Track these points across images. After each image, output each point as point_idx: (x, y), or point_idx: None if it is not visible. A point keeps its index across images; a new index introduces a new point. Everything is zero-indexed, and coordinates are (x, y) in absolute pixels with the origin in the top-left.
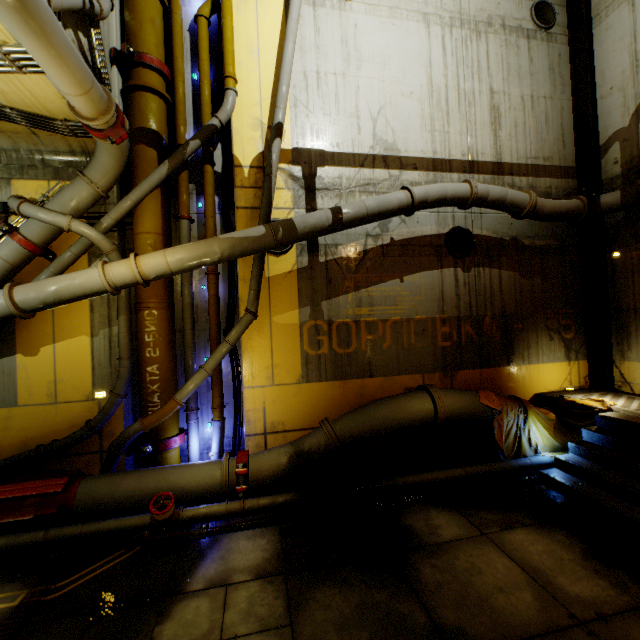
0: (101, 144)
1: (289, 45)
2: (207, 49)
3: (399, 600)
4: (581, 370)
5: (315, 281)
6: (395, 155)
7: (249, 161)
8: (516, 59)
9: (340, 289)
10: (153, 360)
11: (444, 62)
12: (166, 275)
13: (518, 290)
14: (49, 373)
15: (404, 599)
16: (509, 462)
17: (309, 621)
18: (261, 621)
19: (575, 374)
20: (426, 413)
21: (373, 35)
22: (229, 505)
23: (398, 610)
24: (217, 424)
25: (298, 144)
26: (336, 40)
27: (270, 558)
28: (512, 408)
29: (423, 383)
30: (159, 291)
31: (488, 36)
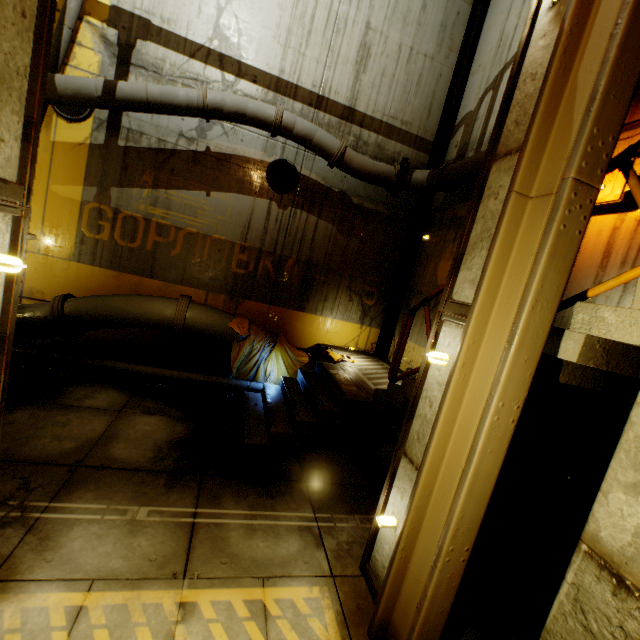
0: None
1: None
2: None
3: None
4: (371, 336)
5: (109, 163)
6: (235, 58)
7: None
8: None
9: (136, 181)
10: None
11: None
12: None
13: (332, 244)
14: None
15: None
16: (229, 380)
17: None
18: None
19: (364, 338)
20: (166, 317)
21: None
22: None
23: None
24: None
25: (120, 3)
26: None
27: None
28: (262, 340)
29: (206, 300)
30: None
31: None
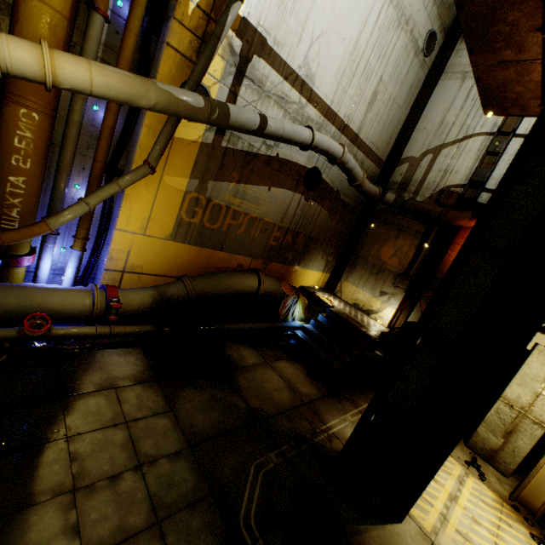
0: None
1: None
2: None
3: (231, 396)
4: (325, 279)
5: (211, 161)
6: (310, 86)
7: None
8: (403, 65)
9: (227, 176)
10: (20, 171)
11: (373, 30)
12: (82, 93)
13: (324, 224)
14: None
15: (233, 395)
16: (281, 324)
17: (183, 408)
18: (151, 410)
19: (322, 280)
20: (253, 288)
21: None
22: (100, 329)
23: (231, 401)
24: (78, 253)
25: (249, 16)
26: None
27: (143, 371)
28: (293, 295)
29: (250, 264)
30: (47, 92)
31: (402, 32)
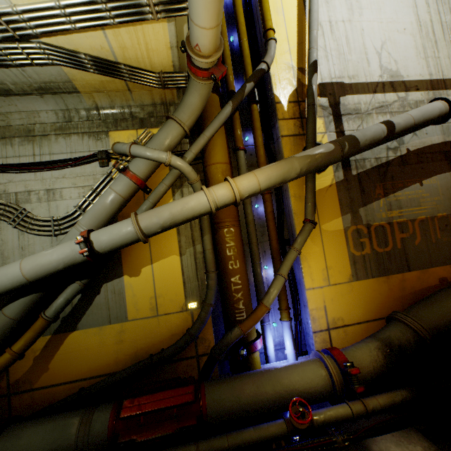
0: (195, 87)
1: None
2: (242, 14)
3: None
4: None
5: (351, 191)
6: (399, 80)
7: (286, 97)
8: None
9: (372, 196)
10: (235, 271)
11: (426, 2)
12: (254, 194)
13: None
14: (149, 290)
15: None
16: None
17: None
18: None
19: None
20: None
21: None
22: (352, 407)
23: None
24: (287, 324)
25: (322, 80)
26: None
27: None
28: None
29: None
30: (232, 211)
31: None
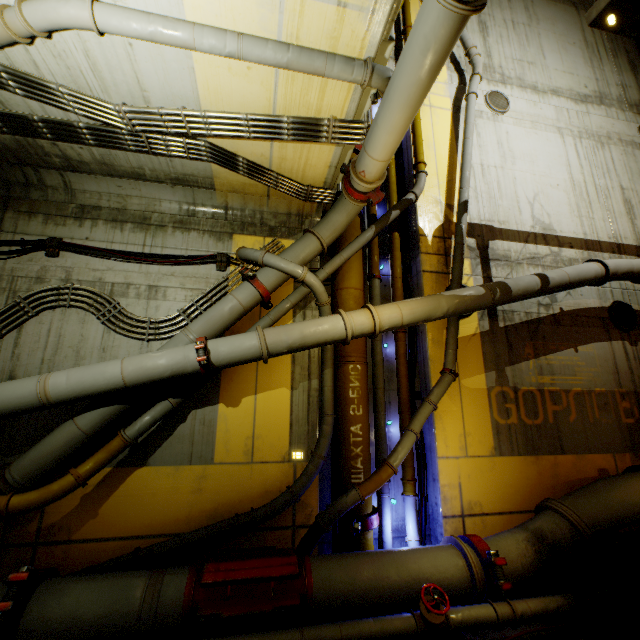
0: (345, 206)
1: (470, 142)
2: None
3: None
4: None
5: (497, 345)
6: (552, 234)
7: (431, 231)
8: (635, 164)
9: (521, 355)
10: (356, 418)
11: (579, 163)
12: (395, 327)
13: None
14: (247, 427)
15: None
16: None
17: None
18: None
19: None
20: None
21: (521, 140)
22: (497, 607)
23: None
24: (411, 500)
25: (471, 220)
26: (493, 142)
27: None
28: None
29: (615, 464)
30: (361, 345)
31: (609, 146)
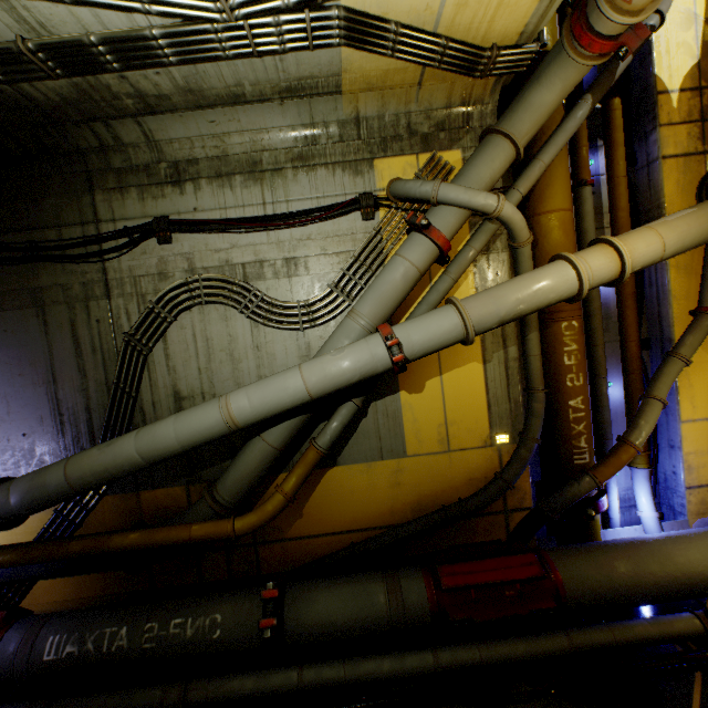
0: (562, 72)
1: None
2: None
3: None
4: None
5: None
6: None
7: (677, 81)
8: None
9: None
10: (576, 390)
11: None
12: (647, 266)
13: None
14: (437, 413)
15: None
16: None
17: None
18: None
19: None
20: None
21: None
22: None
23: None
24: (644, 473)
25: None
26: None
27: None
28: None
29: None
30: None
31: None
